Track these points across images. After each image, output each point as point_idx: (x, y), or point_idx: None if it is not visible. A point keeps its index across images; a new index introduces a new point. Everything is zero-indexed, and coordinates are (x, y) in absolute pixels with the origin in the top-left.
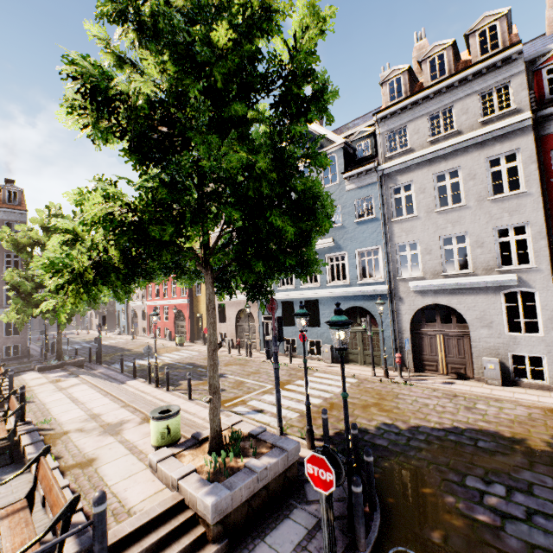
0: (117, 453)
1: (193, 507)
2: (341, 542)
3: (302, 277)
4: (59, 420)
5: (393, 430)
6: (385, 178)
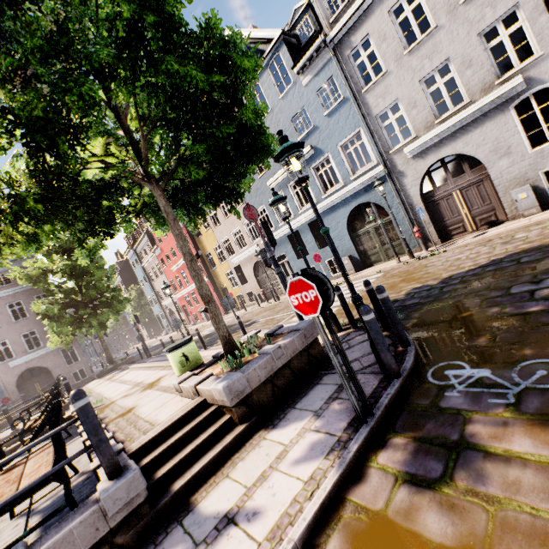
0: (153, 396)
1: (214, 402)
2: (374, 380)
3: (264, 162)
4: (109, 397)
5: (424, 289)
6: (339, 48)
